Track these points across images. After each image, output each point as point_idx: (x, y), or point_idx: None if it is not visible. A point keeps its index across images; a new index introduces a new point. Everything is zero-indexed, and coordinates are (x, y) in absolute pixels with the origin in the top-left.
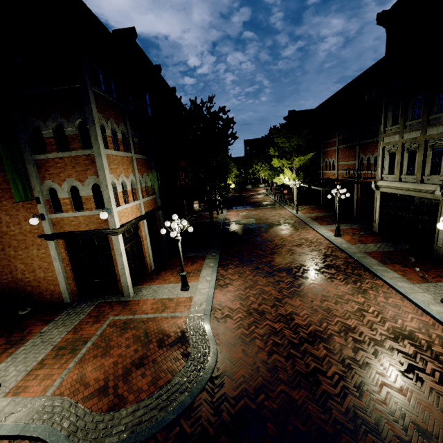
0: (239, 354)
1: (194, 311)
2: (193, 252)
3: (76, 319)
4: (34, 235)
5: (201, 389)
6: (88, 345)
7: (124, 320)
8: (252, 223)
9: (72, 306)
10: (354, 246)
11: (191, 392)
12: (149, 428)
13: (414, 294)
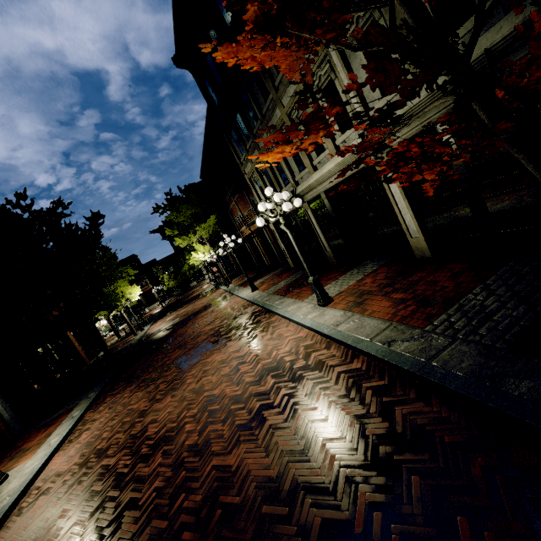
0: None
1: None
2: (62, 408)
3: None
4: None
5: None
6: None
7: None
8: (173, 324)
9: None
10: (266, 291)
11: None
12: None
13: (298, 312)
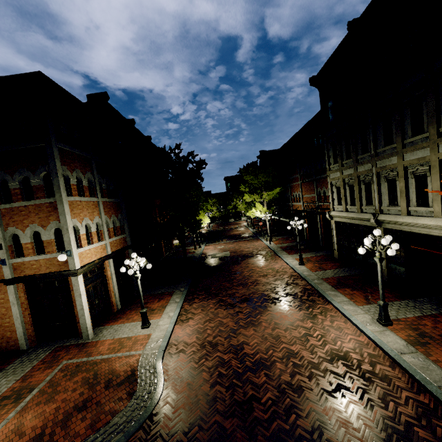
0: (184, 388)
1: (149, 348)
2: (163, 288)
3: (28, 366)
4: None
5: (137, 427)
6: (34, 392)
7: (77, 363)
8: (226, 256)
9: (27, 353)
10: (314, 273)
11: (127, 431)
12: None
13: (356, 316)
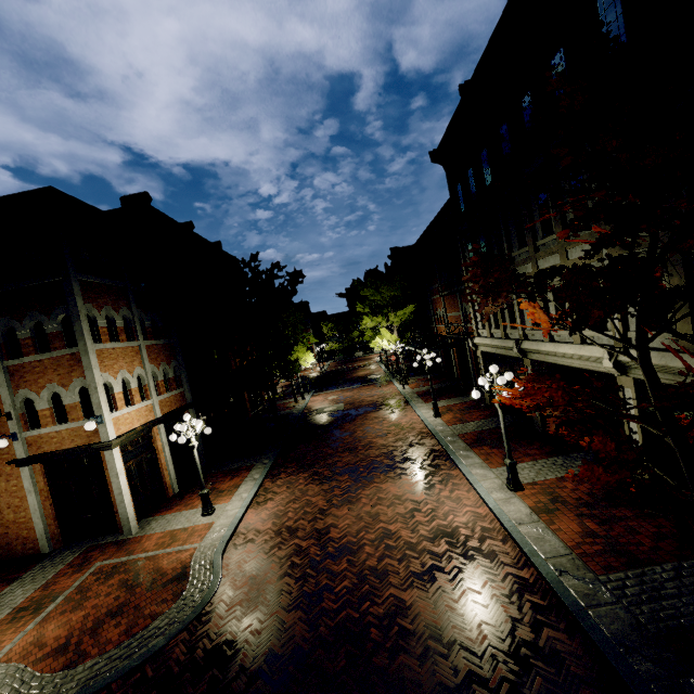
0: (244, 584)
1: (208, 539)
2: (240, 462)
3: (51, 572)
4: (2, 462)
5: (181, 629)
6: (59, 600)
7: (114, 564)
8: (338, 411)
9: (50, 557)
10: (451, 427)
11: (168, 633)
12: (105, 679)
13: (483, 482)
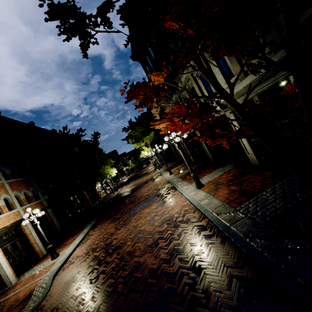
0: (60, 288)
1: (49, 271)
2: (80, 227)
3: None
4: None
5: None
6: None
7: None
8: (131, 189)
9: None
10: (176, 176)
11: None
12: None
13: (186, 190)
